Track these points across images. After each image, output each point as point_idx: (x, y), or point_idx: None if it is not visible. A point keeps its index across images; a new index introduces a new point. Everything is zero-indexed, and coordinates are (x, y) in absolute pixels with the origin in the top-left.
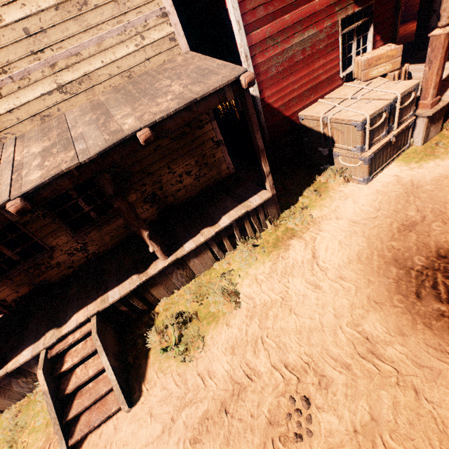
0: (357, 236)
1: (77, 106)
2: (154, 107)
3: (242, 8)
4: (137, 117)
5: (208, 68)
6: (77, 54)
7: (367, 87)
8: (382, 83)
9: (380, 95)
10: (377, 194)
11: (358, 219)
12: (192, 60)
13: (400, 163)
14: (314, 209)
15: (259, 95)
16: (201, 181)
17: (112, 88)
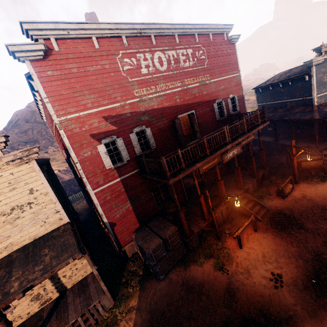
0: (144, 326)
1: (1, 258)
2: (31, 274)
3: (99, 198)
4: (21, 282)
5: (67, 244)
6: (8, 236)
7: (160, 225)
8: (166, 224)
9: (162, 233)
10: (163, 289)
11: (149, 310)
12: (65, 233)
13: (179, 265)
14: (133, 299)
15: (110, 227)
16: (73, 278)
17: (23, 246)
